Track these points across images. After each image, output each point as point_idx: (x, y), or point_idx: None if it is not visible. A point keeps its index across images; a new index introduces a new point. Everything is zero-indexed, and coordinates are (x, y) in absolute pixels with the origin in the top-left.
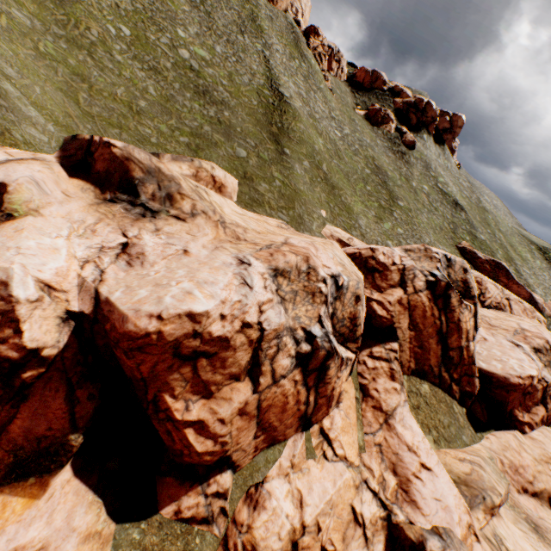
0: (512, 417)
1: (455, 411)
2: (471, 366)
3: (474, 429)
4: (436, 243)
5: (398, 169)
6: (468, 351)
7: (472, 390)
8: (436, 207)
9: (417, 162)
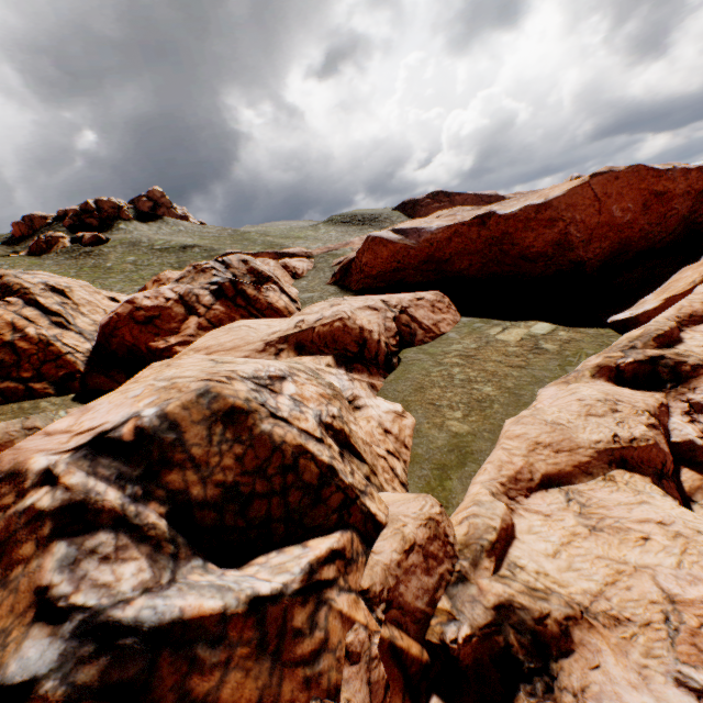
0: (158, 353)
1: (44, 406)
2: (50, 349)
3: (88, 402)
4: (127, 288)
5: (79, 266)
6: (33, 339)
7: (73, 370)
8: (151, 264)
9: (116, 248)
